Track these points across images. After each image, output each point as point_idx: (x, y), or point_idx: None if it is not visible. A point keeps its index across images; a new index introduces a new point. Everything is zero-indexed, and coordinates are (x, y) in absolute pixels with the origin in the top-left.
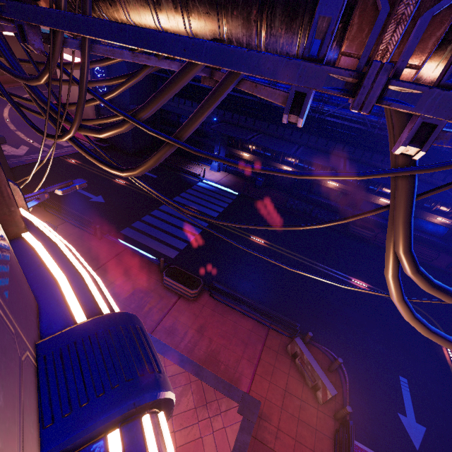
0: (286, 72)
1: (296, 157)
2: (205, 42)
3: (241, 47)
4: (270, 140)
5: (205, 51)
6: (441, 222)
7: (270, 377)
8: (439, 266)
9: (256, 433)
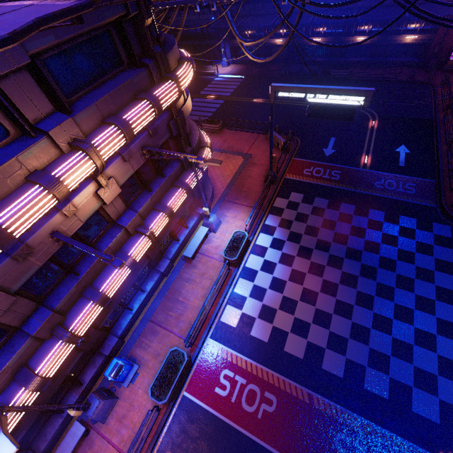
0: (192, 2)
1: (283, 27)
2: (178, 1)
3: (184, 0)
4: (256, 20)
5: (179, 3)
6: (411, 40)
7: (258, 148)
8: (403, 79)
9: (250, 161)
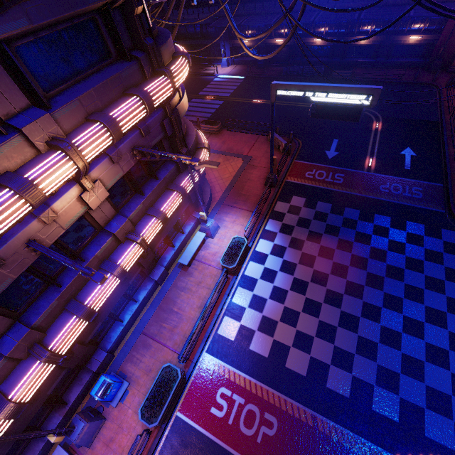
0: None
1: (284, 26)
2: None
3: None
4: (257, 19)
5: None
6: (415, 41)
7: (258, 150)
8: (407, 80)
9: (249, 164)
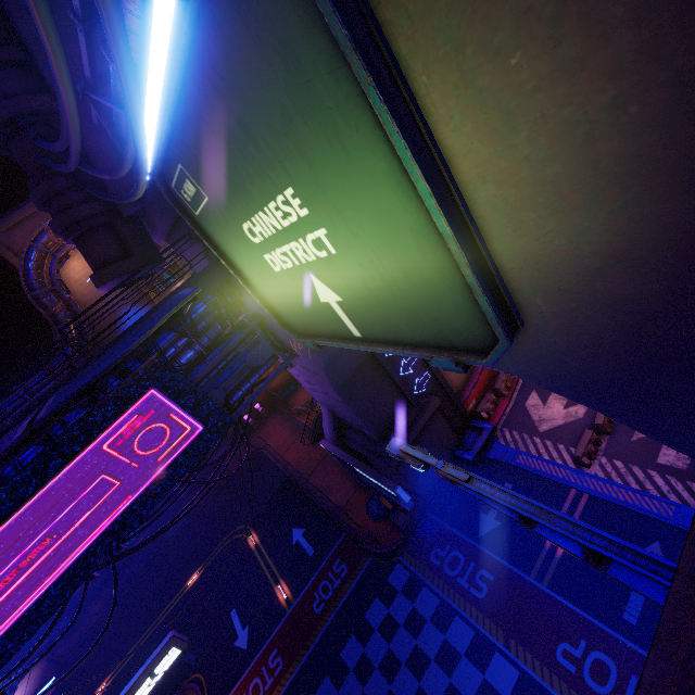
0: None
1: None
2: None
3: None
4: None
5: None
6: None
7: None
8: (237, 467)
9: None
